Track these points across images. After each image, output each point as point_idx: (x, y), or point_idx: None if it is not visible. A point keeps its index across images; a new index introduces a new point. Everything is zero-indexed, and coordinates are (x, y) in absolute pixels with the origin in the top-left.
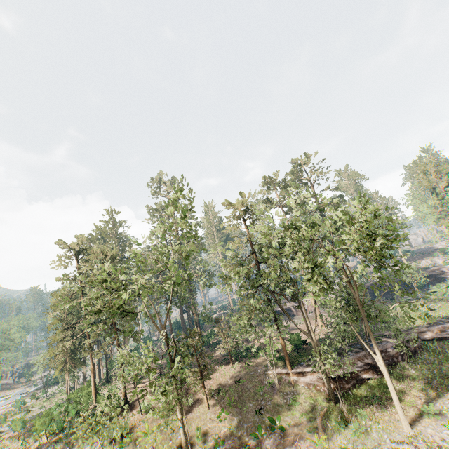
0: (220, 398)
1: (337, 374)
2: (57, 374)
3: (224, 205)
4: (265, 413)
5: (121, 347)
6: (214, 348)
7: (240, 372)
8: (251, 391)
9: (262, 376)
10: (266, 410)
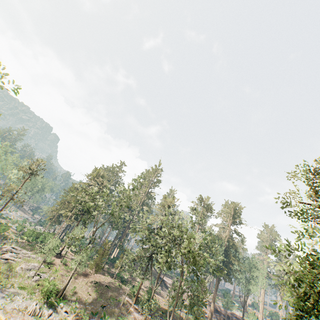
0: (94, 286)
1: (147, 318)
2: (47, 219)
3: (163, 196)
4: (105, 310)
5: (77, 226)
6: (114, 267)
7: (113, 284)
8: (108, 296)
9: (119, 294)
10: (107, 309)
